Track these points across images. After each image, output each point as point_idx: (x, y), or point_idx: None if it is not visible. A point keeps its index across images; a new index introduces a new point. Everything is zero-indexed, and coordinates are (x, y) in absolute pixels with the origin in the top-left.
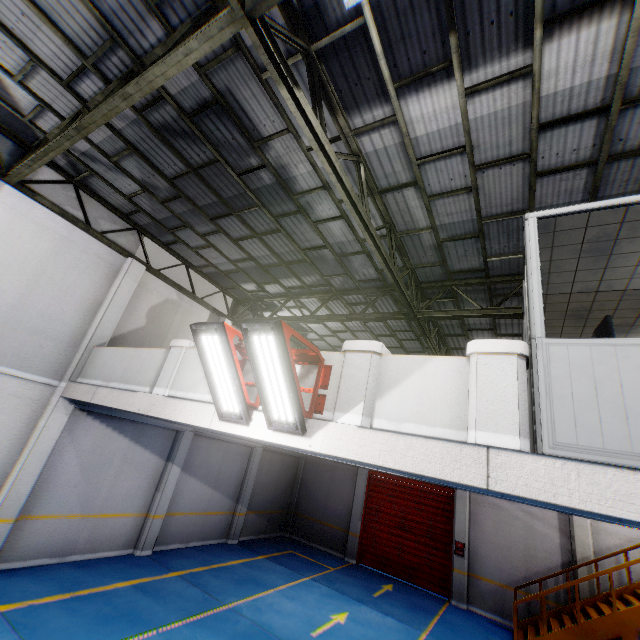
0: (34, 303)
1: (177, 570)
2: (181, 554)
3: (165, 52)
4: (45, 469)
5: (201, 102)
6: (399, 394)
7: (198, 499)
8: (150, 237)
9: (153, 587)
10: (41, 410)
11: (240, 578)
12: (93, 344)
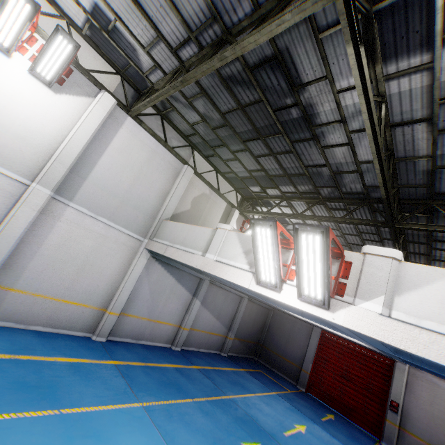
0: (136, 190)
1: (196, 365)
2: (196, 355)
3: (249, 24)
4: (133, 288)
5: (262, 59)
6: (419, 296)
7: (207, 323)
8: (198, 151)
9: (185, 372)
10: (134, 254)
11: (233, 380)
12: (163, 218)
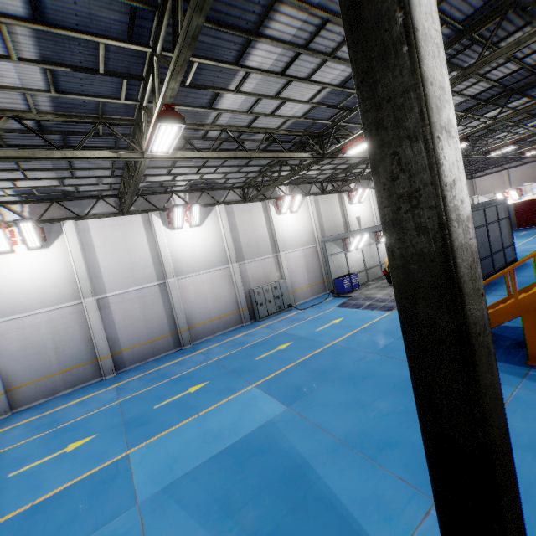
0: None
1: None
2: None
3: None
4: None
5: None
6: (535, 189)
7: None
8: None
9: None
10: None
11: None
12: None
